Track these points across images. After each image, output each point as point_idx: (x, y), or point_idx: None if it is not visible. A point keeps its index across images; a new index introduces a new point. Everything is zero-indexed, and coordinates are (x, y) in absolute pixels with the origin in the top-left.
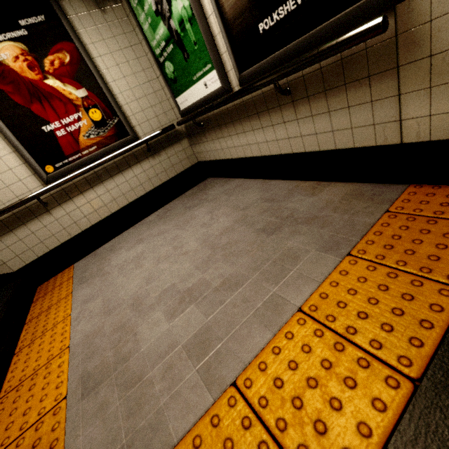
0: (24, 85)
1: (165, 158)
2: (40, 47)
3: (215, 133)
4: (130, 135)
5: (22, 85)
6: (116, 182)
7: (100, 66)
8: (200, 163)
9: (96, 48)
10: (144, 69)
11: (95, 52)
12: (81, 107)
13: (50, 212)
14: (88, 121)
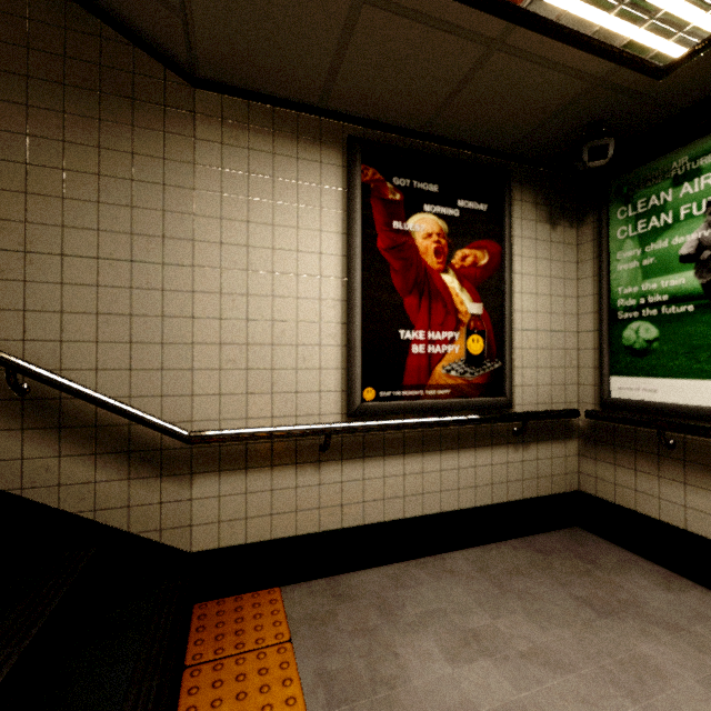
0: (416, 268)
1: (531, 458)
2: (462, 235)
3: (710, 478)
4: (505, 396)
5: (413, 268)
6: (442, 462)
7: (515, 286)
8: (583, 494)
9: (522, 263)
10: (565, 313)
11: (519, 267)
12: (464, 326)
13: (320, 465)
14: (461, 348)
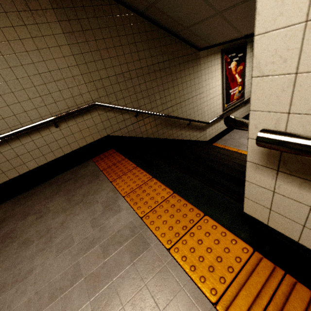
0: (231, 76)
1: (246, 108)
2: (238, 63)
3: None
4: (244, 97)
5: (231, 76)
6: (234, 114)
7: (245, 71)
8: None
9: (247, 65)
10: None
11: (246, 66)
12: (238, 85)
13: (220, 121)
14: (237, 90)
